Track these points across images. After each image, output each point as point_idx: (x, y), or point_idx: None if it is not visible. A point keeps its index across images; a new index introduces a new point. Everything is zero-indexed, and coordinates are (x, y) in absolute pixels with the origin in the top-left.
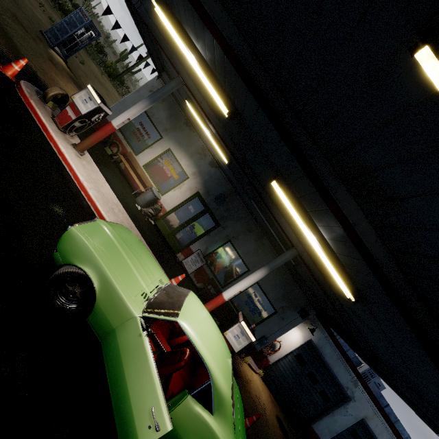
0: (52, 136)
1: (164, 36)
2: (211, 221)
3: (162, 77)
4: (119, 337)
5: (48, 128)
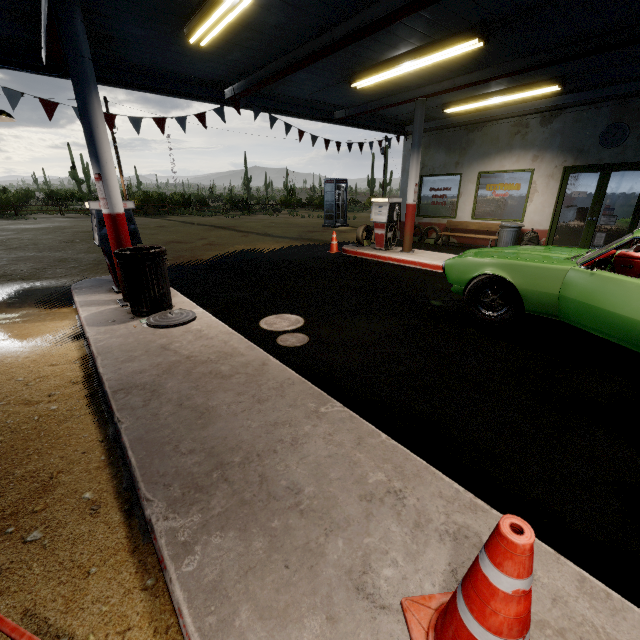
0: (384, 256)
1: (377, 97)
2: (632, 175)
3: (408, 132)
4: (570, 296)
5: (378, 255)
